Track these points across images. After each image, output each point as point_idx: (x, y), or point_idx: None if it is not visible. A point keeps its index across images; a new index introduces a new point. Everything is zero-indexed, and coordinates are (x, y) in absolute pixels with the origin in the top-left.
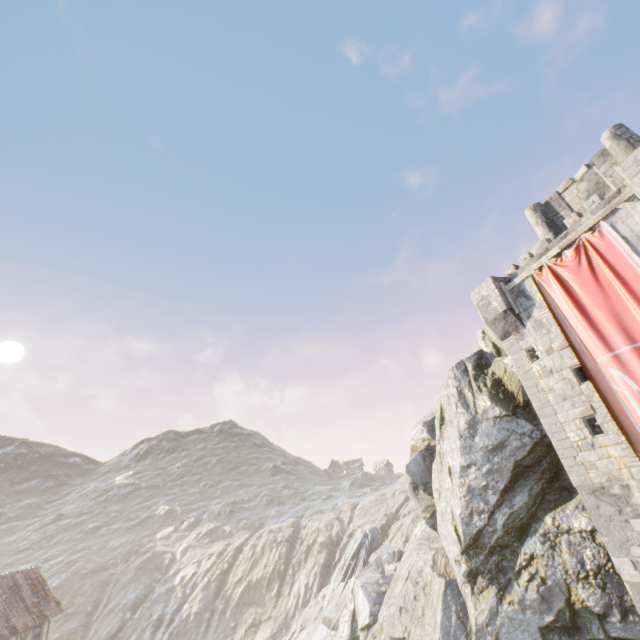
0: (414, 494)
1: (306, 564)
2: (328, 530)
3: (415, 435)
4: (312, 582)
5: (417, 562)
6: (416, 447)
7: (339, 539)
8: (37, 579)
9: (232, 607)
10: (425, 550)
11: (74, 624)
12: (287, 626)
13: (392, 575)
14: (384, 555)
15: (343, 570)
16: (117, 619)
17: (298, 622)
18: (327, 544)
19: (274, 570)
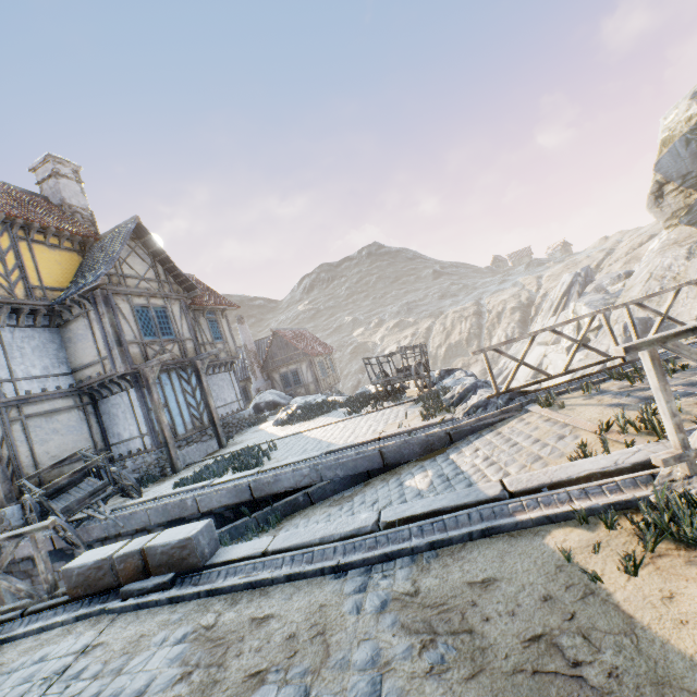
0: (655, 205)
1: (500, 325)
2: (516, 299)
3: (671, 122)
4: (511, 334)
5: (662, 263)
6: (671, 138)
7: (530, 303)
8: (310, 335)
9: (440, 361)
10: (673, 250)
11: None
12: (495, 363)
13: (620, 291)
14: (605, 282)
15: (551, 310)
16: (354, 378)
17: (506, 358)
18: (518, 308)
19: (469, 334)
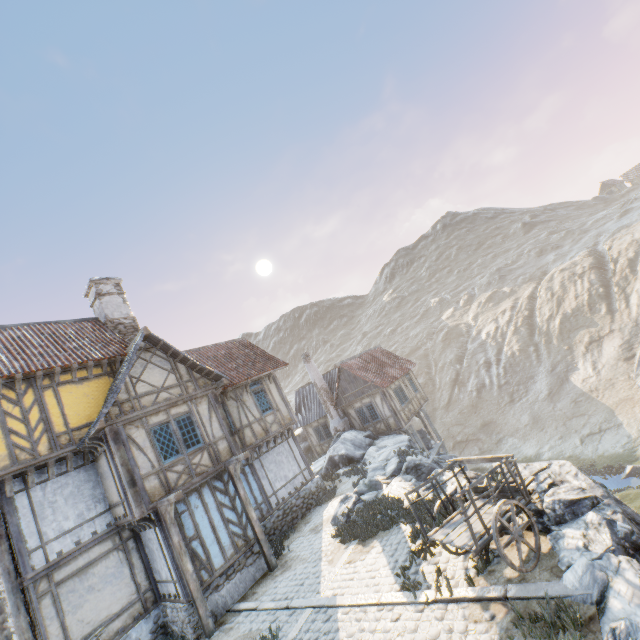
0: None
1: (636, 276)
2: None
3: None
4: None
5: None
6: None
7: None
8: (383, 352)
9: (555, 337)
10: None
11: (421, 380)
12: None
13: None
14: None
15: None
16: (450, 371)
17: None
18: None
19: (590, 296)
